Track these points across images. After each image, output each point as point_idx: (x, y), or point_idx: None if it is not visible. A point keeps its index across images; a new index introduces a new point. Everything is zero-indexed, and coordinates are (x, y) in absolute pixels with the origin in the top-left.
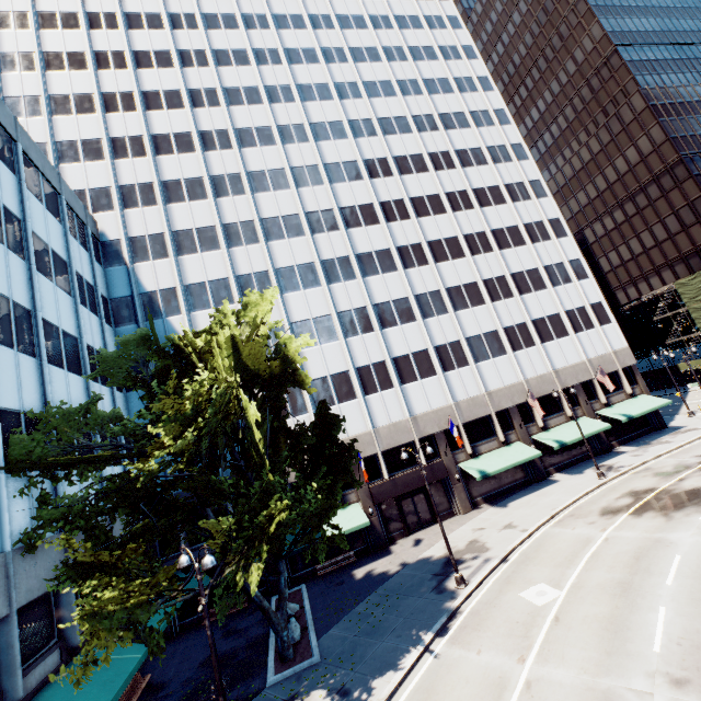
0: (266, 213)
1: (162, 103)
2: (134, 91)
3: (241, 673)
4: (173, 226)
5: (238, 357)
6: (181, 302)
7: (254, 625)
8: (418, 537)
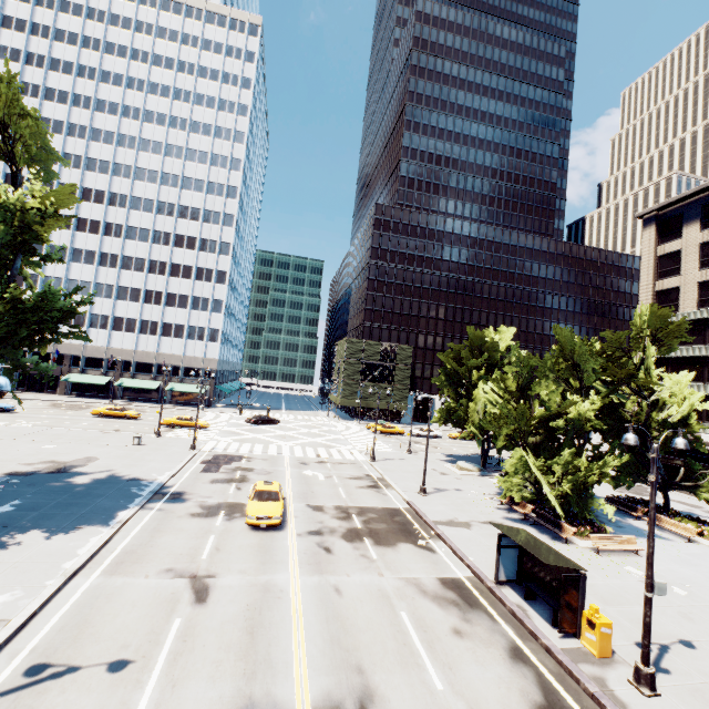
0: None
1: None
2: None
3: None
4: None
5: None
6: None
7: None
8: (25, 393)
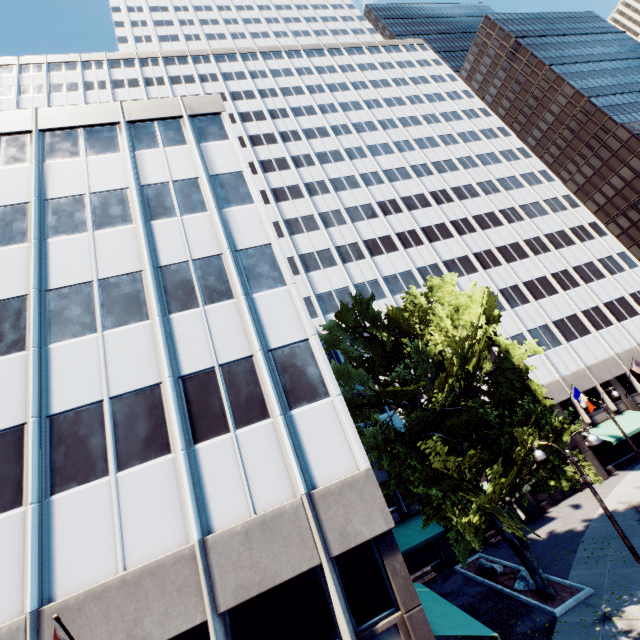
0: (365, 236)
1: (274, 167)
2: (253, 161)
3: (506, 615)
4: (299, 251)
5: (484, 309)
6: (316, 308)
7: (464, 587)
8: (571, 503)
